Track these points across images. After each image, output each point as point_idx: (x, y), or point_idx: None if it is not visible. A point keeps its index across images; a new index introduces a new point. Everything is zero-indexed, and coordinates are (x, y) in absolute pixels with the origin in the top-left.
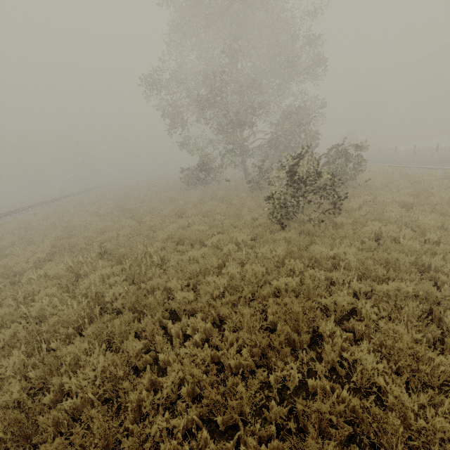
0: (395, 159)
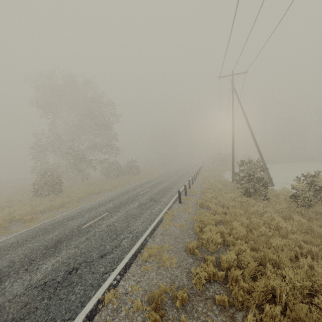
0: (155, 181)
